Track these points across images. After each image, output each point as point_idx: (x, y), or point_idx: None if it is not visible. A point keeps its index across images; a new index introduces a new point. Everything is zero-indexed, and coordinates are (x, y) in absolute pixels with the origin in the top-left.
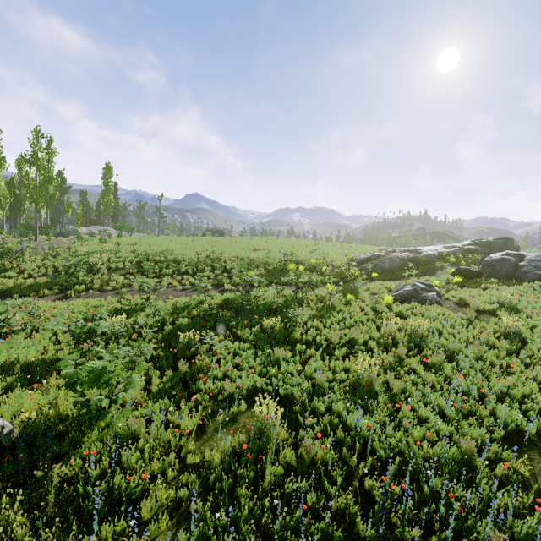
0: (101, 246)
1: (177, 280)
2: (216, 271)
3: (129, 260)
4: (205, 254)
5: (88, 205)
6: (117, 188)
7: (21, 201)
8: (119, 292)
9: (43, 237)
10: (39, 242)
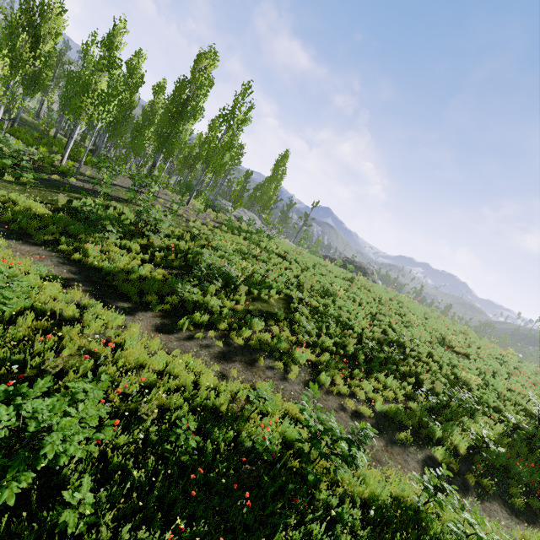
0: (246, 243)
1: (341, 371)
2: (405, 383)
3: (277, 289)
4: (380, 327)
5: (245, 185)
6: (281, 178)
7: (196, 160)
8: (260, 392)
9: (196, 202)
10: (189, 207)
